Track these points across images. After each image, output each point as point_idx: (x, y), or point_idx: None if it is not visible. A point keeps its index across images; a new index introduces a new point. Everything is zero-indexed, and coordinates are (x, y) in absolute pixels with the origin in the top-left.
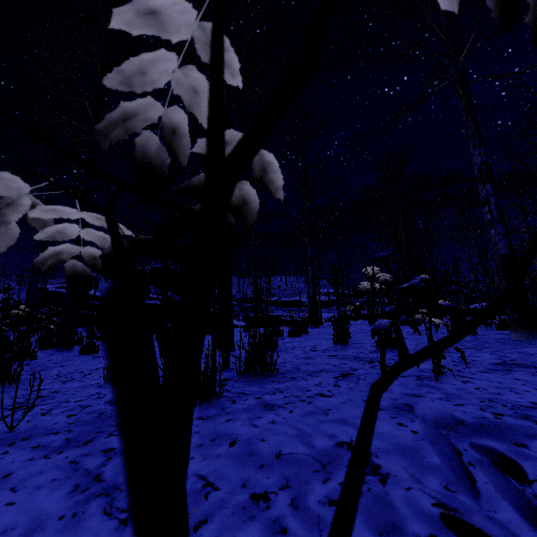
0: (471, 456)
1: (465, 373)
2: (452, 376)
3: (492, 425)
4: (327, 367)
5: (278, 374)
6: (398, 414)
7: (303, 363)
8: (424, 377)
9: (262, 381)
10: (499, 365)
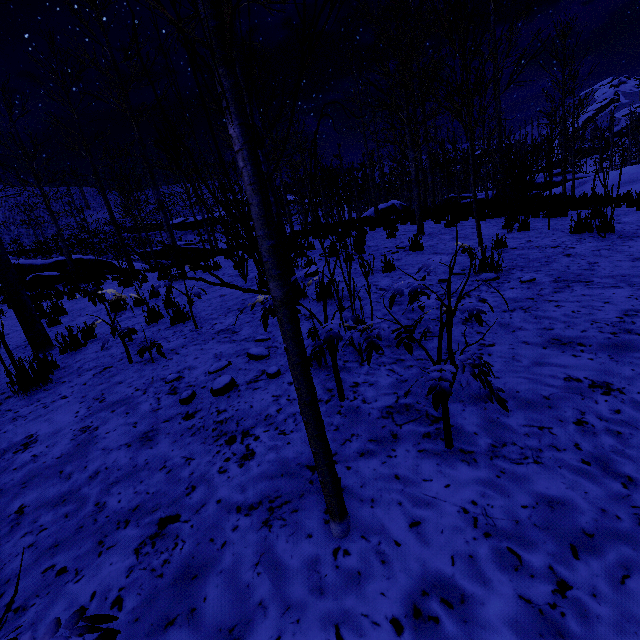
0: (81, 425)
1: (182, 349)
2: (171, 354)
3: (121, 400)
4: (106, 360)
5: (57, 380)
6: (86, 404)
7: (93, 359)
8: (153, 359)
9: (36, 392)
10: (217, 333)
